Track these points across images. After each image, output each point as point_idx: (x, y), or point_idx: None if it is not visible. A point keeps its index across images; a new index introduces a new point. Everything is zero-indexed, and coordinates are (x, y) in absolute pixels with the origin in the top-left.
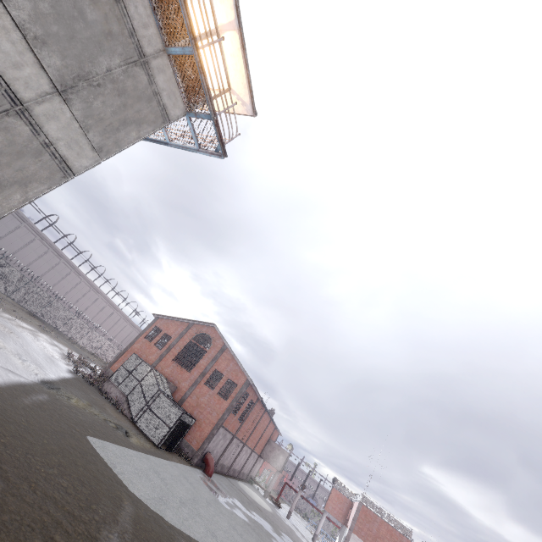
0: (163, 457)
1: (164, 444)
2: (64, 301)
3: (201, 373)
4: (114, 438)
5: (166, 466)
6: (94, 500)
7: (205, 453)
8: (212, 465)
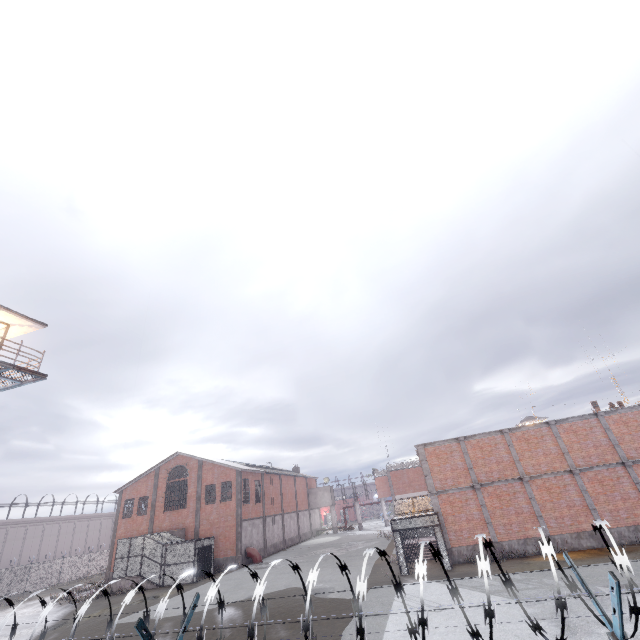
0: (201, 585)
1: (203, 576)
2: (6, 564)
3: (196, 500)
4: (142, 607)
5: (205, 586)
6: (136, 639)
7: (245, 551)
8: (256, 553)
